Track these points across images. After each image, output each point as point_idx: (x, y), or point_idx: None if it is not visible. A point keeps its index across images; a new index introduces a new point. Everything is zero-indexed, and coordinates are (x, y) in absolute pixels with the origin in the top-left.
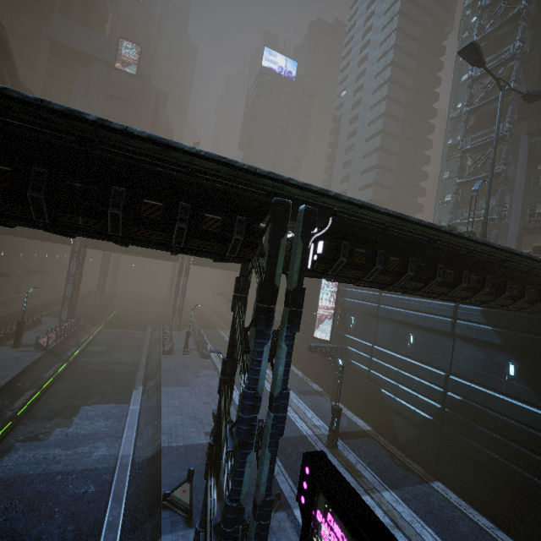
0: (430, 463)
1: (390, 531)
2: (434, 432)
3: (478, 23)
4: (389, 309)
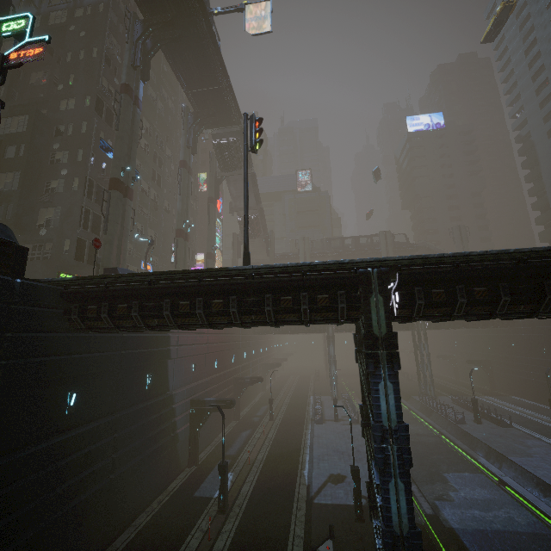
0: None
1: None
2: None
3: None
4: None
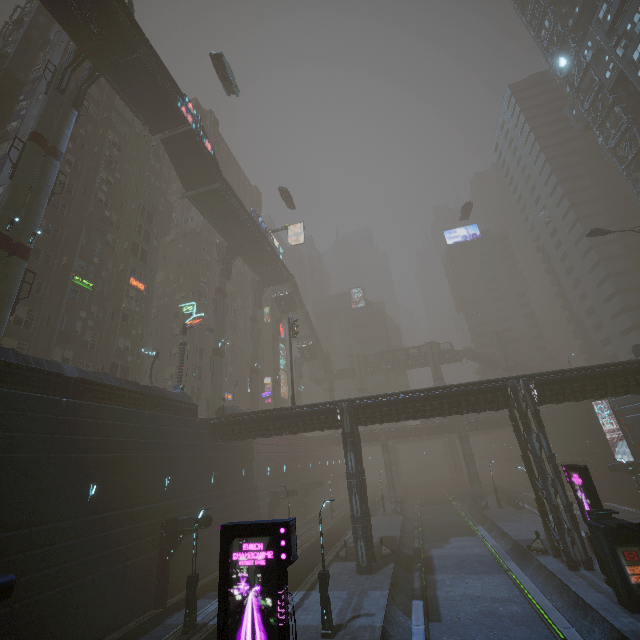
0: None
1: None
2: None
3: (615, 158)
4: None
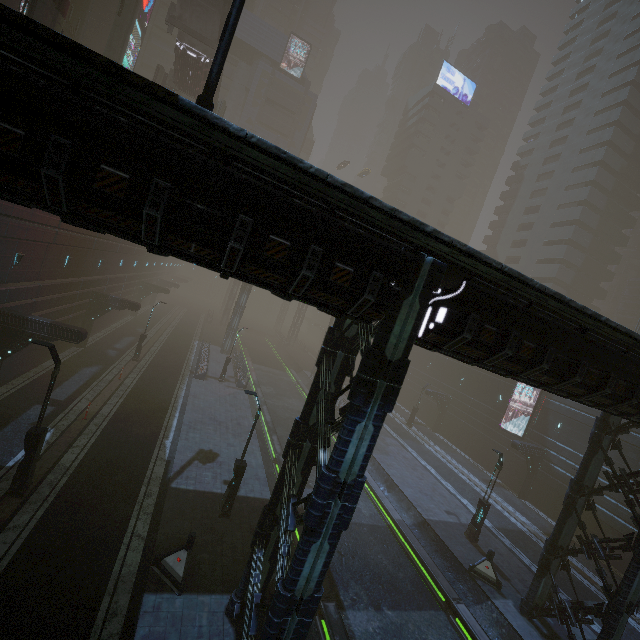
0: None
1: None
2: None
3: None
4: None
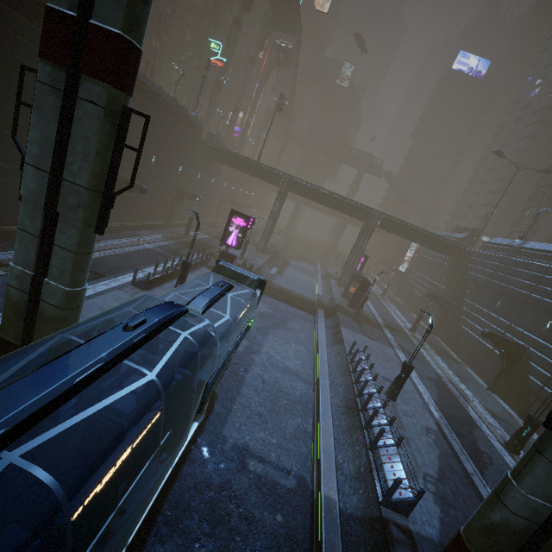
0: (415, 310)
1: (385, 304)
2: (420, 300)
3: None
4: (429, 259)
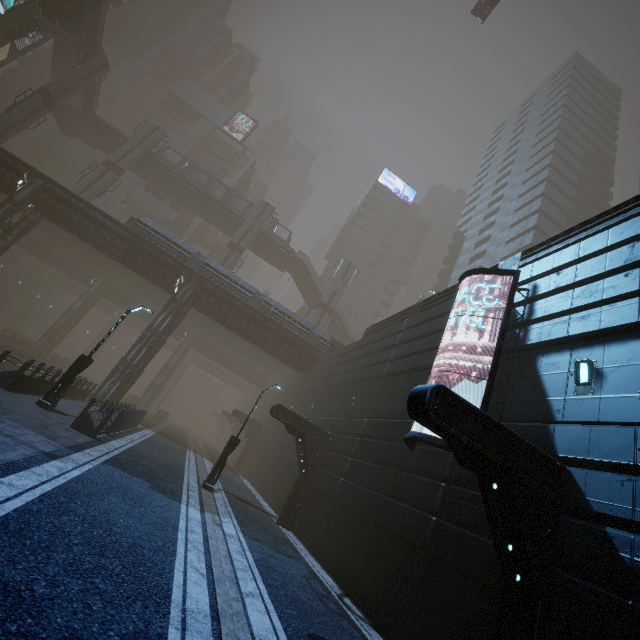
0: None
1: None
2: None
3: None
4: None
